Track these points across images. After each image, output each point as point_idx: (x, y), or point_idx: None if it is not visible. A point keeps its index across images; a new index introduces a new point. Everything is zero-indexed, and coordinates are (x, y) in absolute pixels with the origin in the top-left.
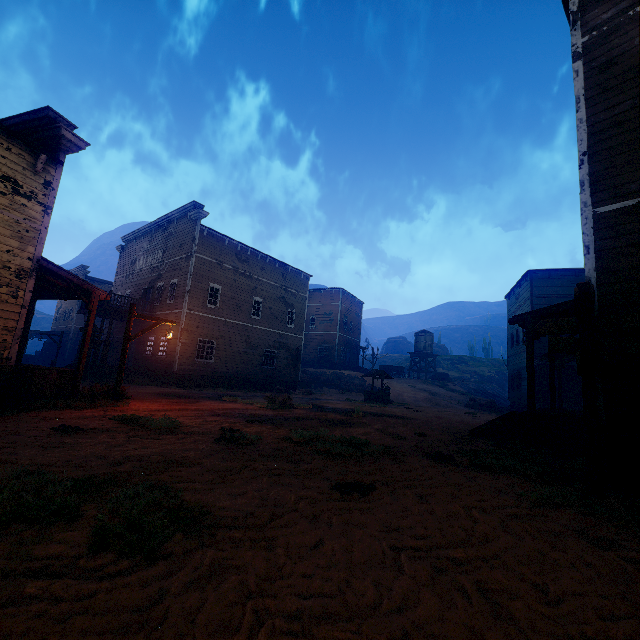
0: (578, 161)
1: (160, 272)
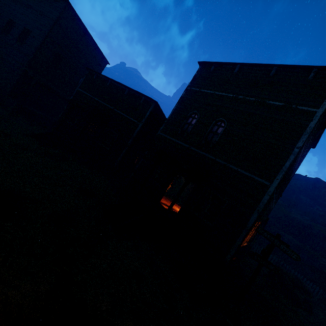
0: (289, 164)
1: None
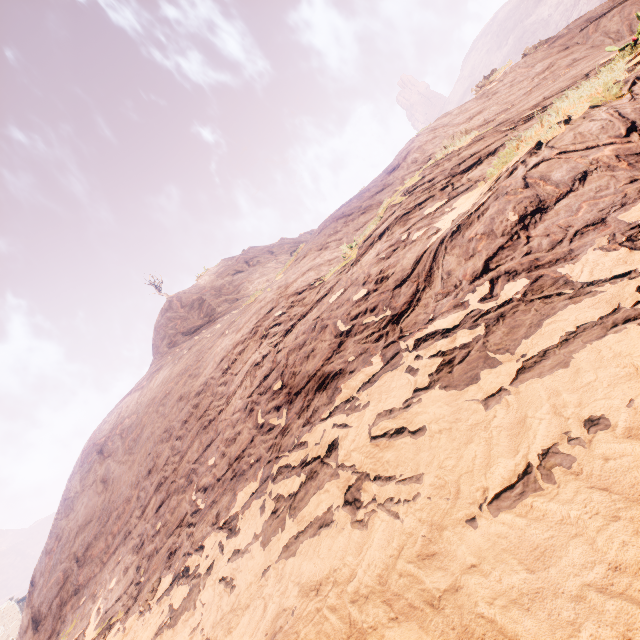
0: None
1: (8, 634)
